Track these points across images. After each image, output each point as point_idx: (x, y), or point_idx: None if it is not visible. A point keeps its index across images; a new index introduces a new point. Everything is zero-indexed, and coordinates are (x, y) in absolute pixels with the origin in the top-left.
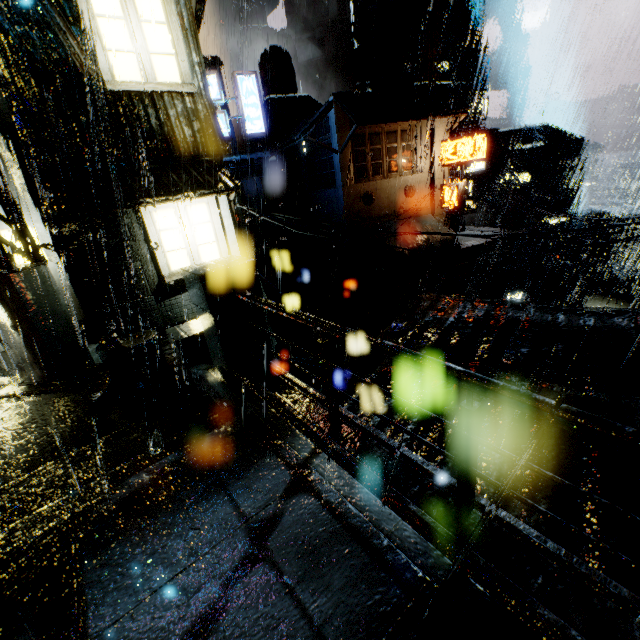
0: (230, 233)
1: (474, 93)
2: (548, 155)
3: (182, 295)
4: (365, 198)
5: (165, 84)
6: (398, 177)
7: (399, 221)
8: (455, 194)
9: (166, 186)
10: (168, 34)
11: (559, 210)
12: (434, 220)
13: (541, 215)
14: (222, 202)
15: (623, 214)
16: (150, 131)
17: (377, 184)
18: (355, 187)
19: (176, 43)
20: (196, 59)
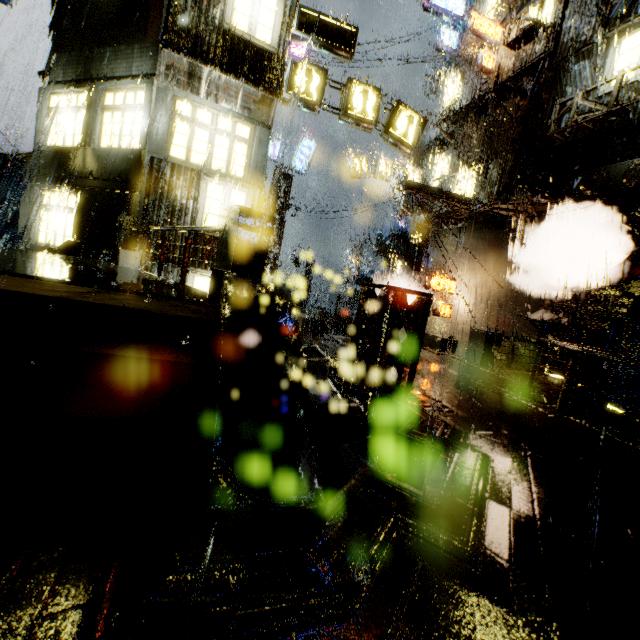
0: None
1: None
2: None
3: None
4: None
5: None
6: None
7: None
8: None
9: None
10: None
11: None
12: None
13: None
14: None
15: None
16: None
17: None
18: None
19: None
20: None
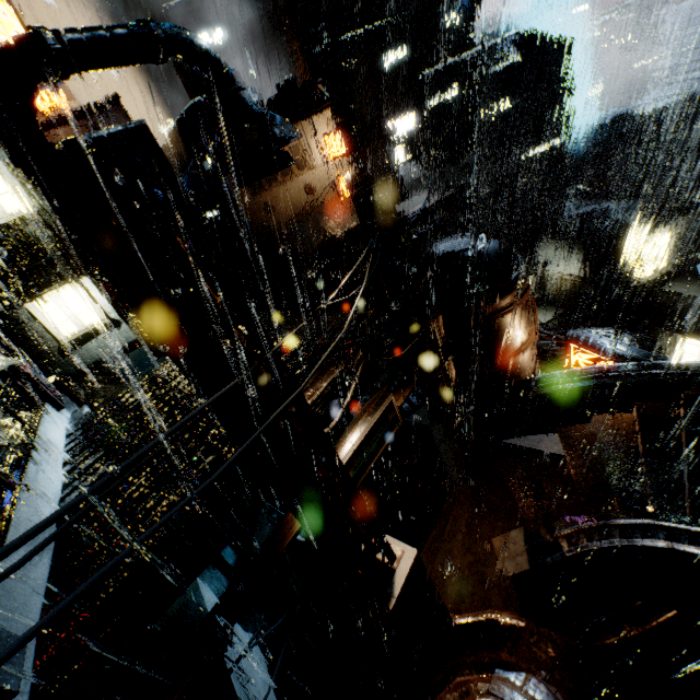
0: (100, 299)
1: (434, 12)
2: (521, 73)
3: (80, 349)
4: (265, 208)
5: (13, 214)
6: (293, 179)
7: (307, 219)
8: (346, 185)
9: (37, 285)
10: (3, 179)
11: (550, 133)
12: (342, 209)
13: (528, 144)
14: (84, 281)
15: (655, 108)
16: (17, 248)
17: (274, 192)
18: (252, 201)
19: (11, 182)
20: (30, 187)
